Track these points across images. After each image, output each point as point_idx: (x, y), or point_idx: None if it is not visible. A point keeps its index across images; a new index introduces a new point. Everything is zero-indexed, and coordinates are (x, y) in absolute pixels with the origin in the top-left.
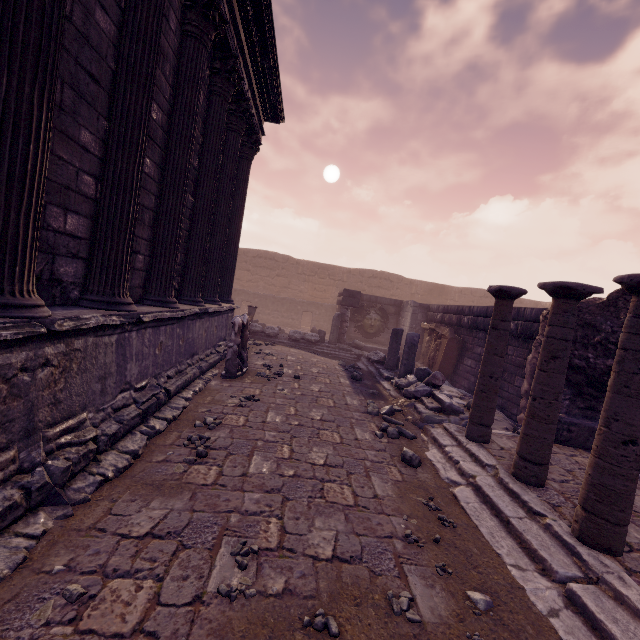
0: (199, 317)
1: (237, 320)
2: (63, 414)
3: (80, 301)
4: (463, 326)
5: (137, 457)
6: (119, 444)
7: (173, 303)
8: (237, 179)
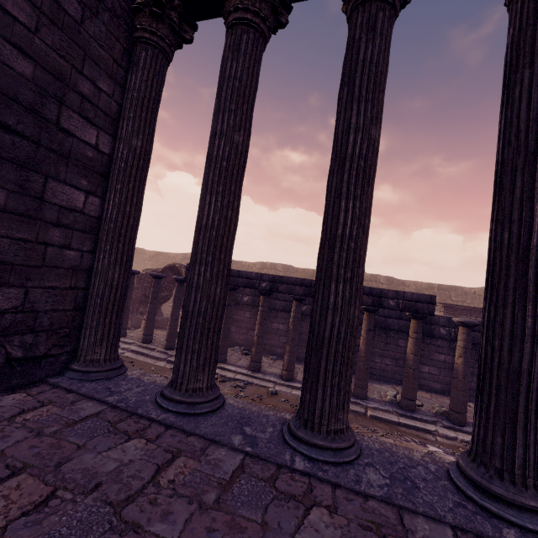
0: None
1: None
2: None
3: None
4: None
5: None
6: None
7: None
8: None
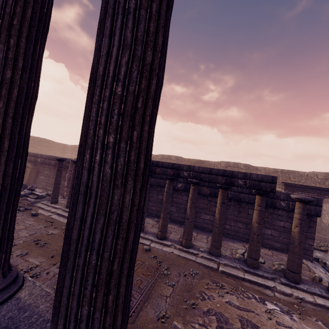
0: None
1: None
2: None
3: None
4: (38, 162)
5: None
6: None
7: None
8: None
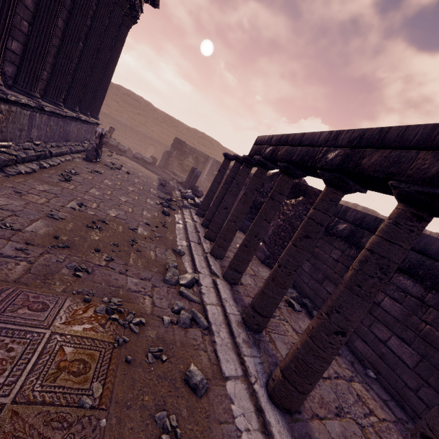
0: (75, 120)
1: (98, 130)
2: (3, 138)
3: (12, 87)
4: None
5: (35, 172)
6: (25, 164)
7: (61, 106)
8: (117, 38)
